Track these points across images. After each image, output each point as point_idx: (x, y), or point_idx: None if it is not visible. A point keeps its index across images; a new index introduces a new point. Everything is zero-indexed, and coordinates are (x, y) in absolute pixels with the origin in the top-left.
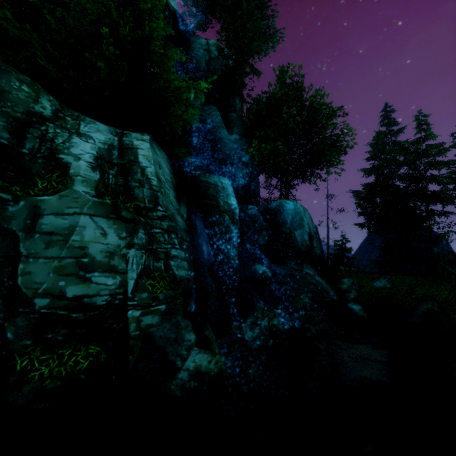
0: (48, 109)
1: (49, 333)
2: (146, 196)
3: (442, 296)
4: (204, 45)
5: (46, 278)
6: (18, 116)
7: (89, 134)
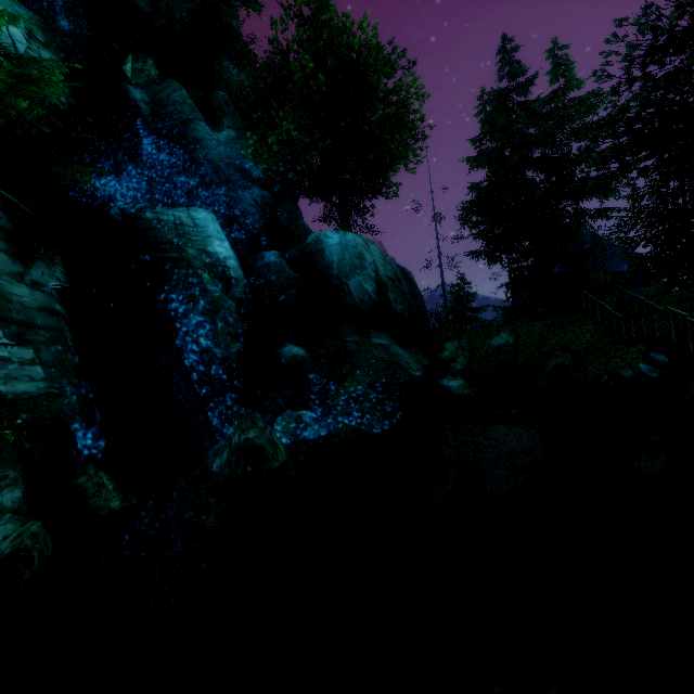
0: None
1: None
2: None
3: (582, 341)
4: None
5: None
6: None
7: None
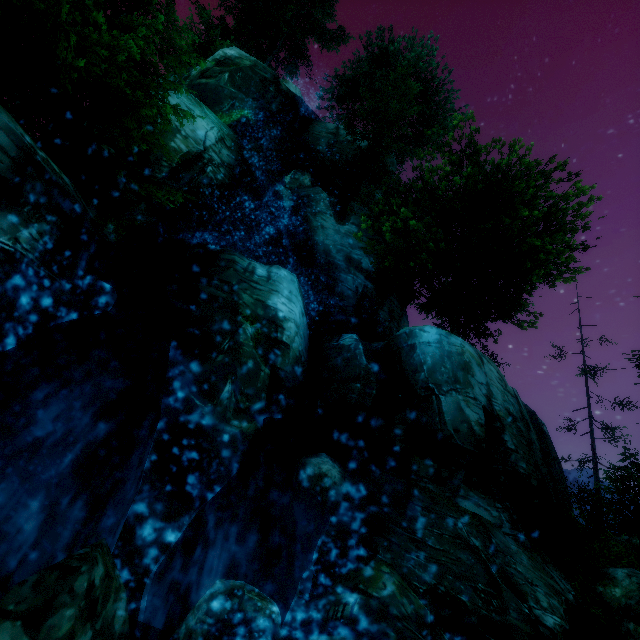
0: None
1: None
2: None
3: None
4: (330, 129)
5: None
6: None
7: None
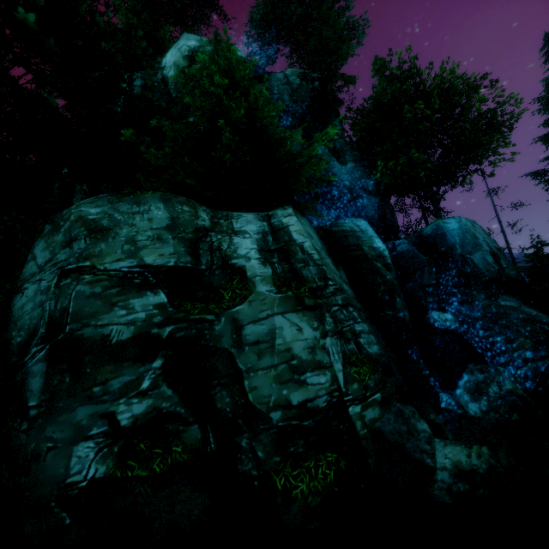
0: (206, 220)
1: (290, 446)
2: (314, 274)
3: None
4: (282, 79)
5: (271, 390)
6: (190, 237)
7: (243, 229)
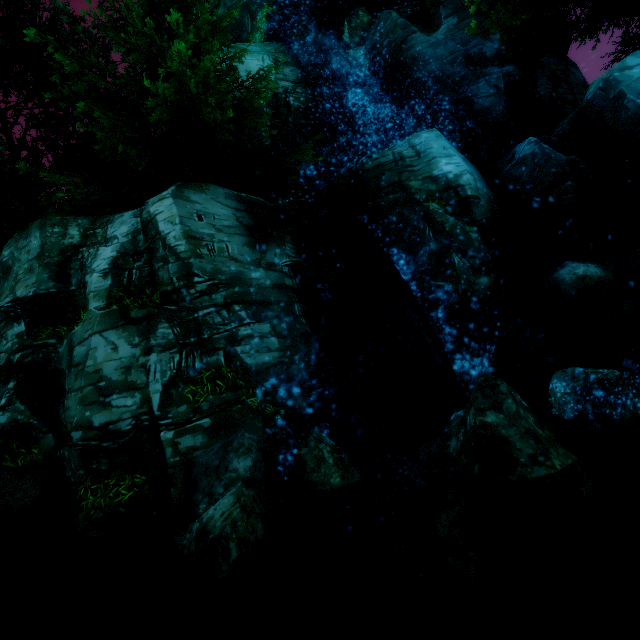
0: (76, 236)
1: (94, 463)
2: (173, 273)
3: None
4: None
5: (76, 411)
6: (56, 260)
7: (114, 234)
